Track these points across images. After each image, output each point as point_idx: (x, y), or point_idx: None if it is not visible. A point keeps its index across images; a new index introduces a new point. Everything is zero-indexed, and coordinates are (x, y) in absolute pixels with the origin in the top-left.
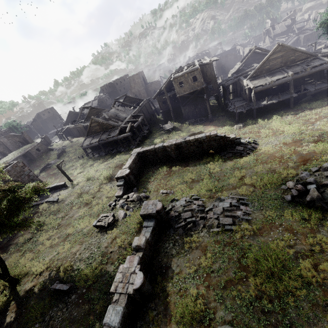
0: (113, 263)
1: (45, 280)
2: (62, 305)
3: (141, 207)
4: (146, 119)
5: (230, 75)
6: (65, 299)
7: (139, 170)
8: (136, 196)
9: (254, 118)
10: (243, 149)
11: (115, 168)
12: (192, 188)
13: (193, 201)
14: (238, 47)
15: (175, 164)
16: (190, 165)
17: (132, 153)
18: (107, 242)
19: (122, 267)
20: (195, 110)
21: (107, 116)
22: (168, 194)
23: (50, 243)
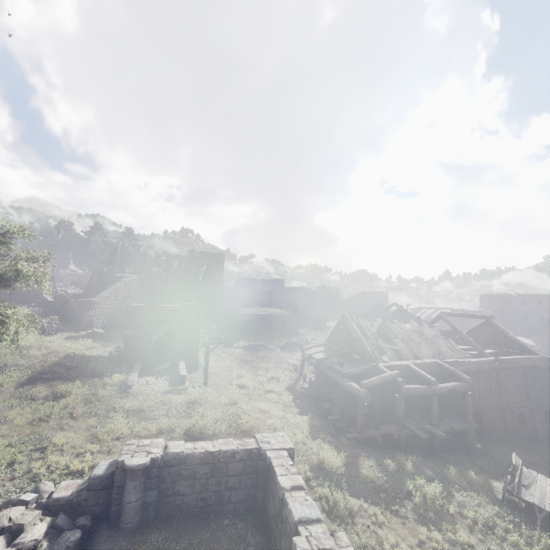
0: None
1: None
2: None
3: None
4: (501, 405)
5: None
6: None
7: (216, 502)
8: None
9: None
10: None
11: (238, 431)
12: None
13: None
14: None
15: None
16: None
17: (258, 435)
18: None
19: None
20: None
21: (376, 328)
22: None
23: None
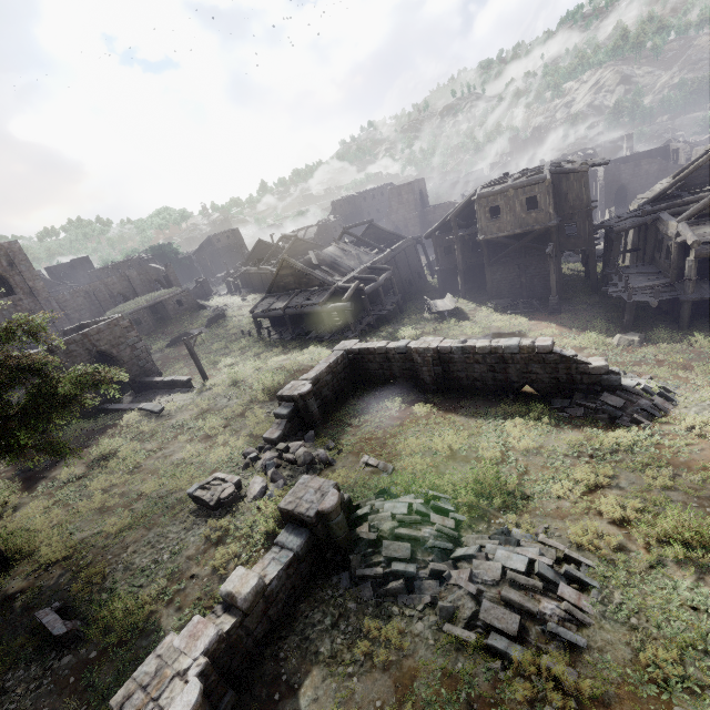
0: (180, 609)
1: (46, 586)
2: (37, 671)
3: None
4: (401, 280)
5: (636, 207)
6: (48, 658)
7: (340, 391)
8: (303, 453)
9: (681, 325)
10: (624, 405)
11: (294, 372)
12: (444, 475)
13: (432, 513)
14: (676, 147)
15: (424, 399)
16: (461, 410)
17: (335, 348)
18: (198, 545)
19: (170, 642)
20: (518, 280)
21: (315, 259)
22: (380, 471)
23: (103, 502)
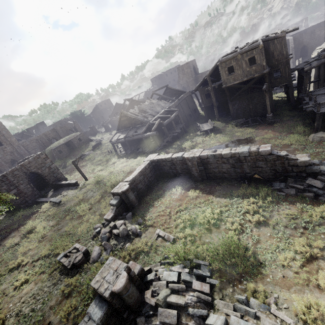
0: None
1: None
2: None
3: (122, 250)
4: (185, 115)
5: (316, 55)
6: None
7: (149, 183)
8: (122, 229)
9: None
10: (323, 186)
11: (127, 173)
12: (204, 244)
13: (193, 281)
14: None
15: (195, 186)
16: (216, 193)
17: (145, 160)
18: (57, 297)
19: None
20: (247, 107)
21: (138, 110)
22: (166, 240)
23: (22, 261)
